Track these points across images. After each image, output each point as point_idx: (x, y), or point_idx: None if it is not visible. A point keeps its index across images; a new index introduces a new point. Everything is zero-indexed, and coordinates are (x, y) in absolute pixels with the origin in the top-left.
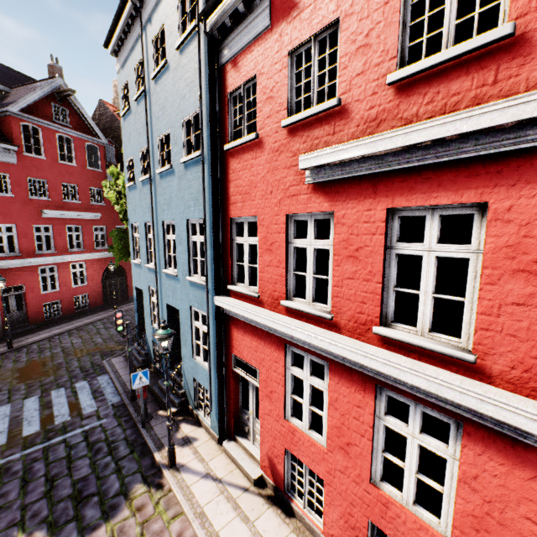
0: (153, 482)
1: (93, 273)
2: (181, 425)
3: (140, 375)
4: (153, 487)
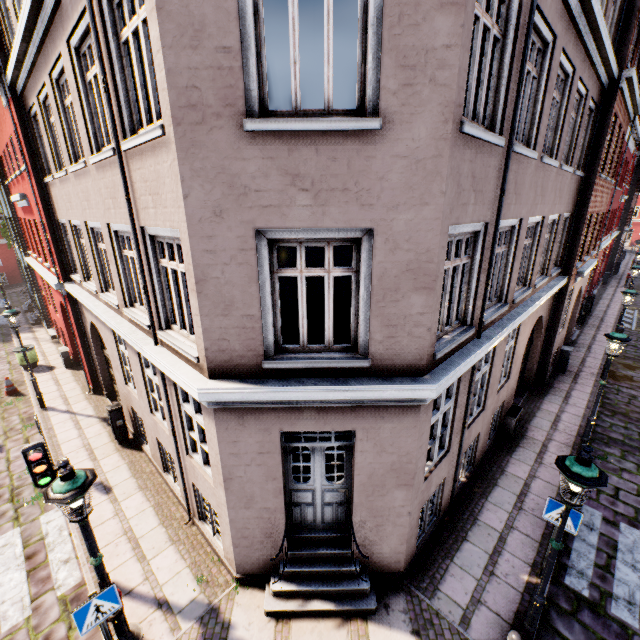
0: (7, 341)
1: (7, 256)
2: (34, 328)
3: (3, 301)
4: (7, 342)
